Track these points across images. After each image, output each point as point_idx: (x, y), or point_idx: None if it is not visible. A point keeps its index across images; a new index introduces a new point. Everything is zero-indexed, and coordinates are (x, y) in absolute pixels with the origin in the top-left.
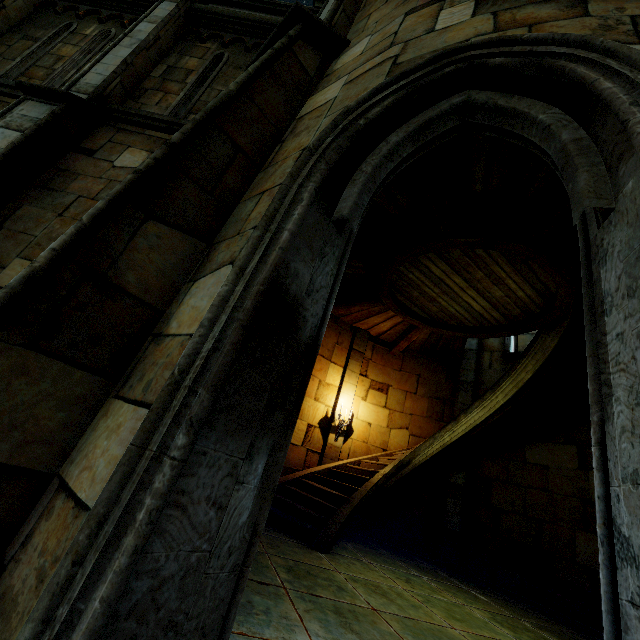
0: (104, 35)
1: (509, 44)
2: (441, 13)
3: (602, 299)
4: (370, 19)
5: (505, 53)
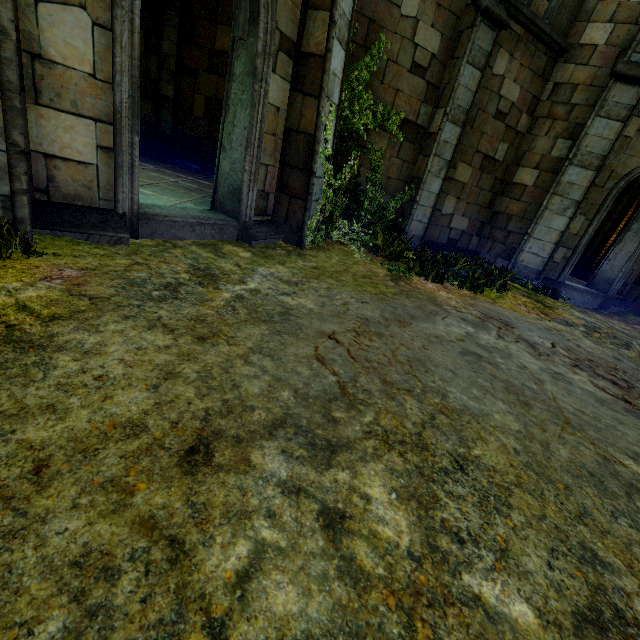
0: None
1: None
2: None
3: (630, 228)
4: None
5: None
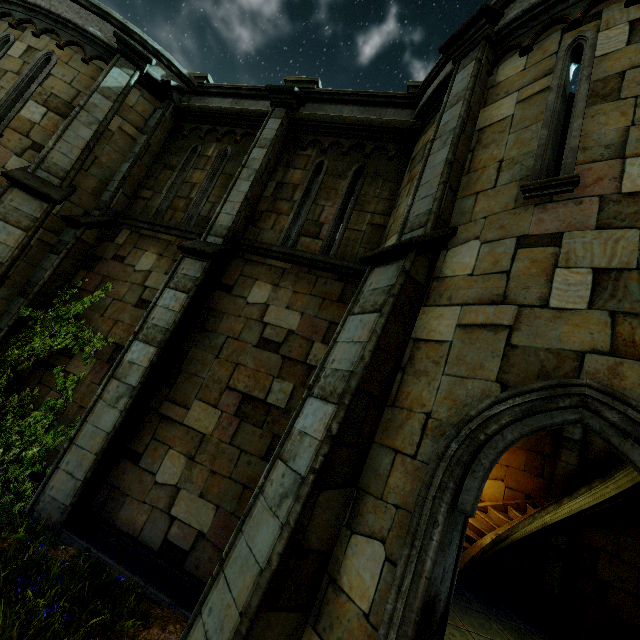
0: (222, 154)
1: (624, 403)
2: (556, 274)
3: None
4: (477, 204)
5: (619, 410)
